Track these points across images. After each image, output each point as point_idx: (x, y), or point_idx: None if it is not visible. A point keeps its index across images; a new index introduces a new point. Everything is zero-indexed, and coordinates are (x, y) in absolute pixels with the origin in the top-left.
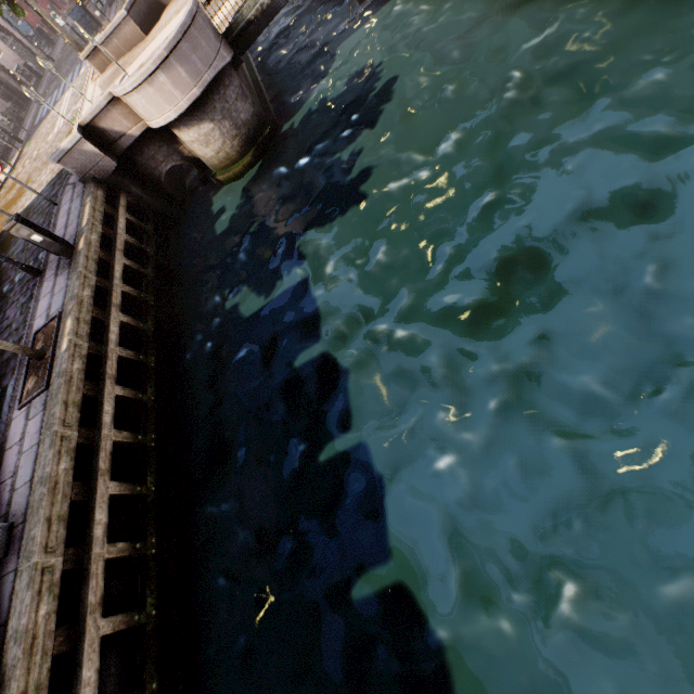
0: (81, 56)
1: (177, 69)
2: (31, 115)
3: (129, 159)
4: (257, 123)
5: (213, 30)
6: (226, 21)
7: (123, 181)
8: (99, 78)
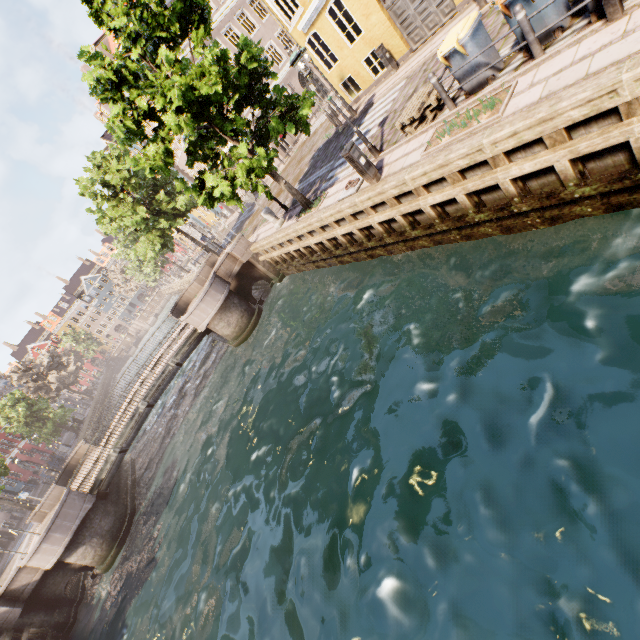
0: (28, 521)
1: (54, 535)
2: (4, 560)
3: (36, 595)
4: (119, 523)
5: (79, 498)
6: (93, 481)
7: (28, 617)
8: (39, 527)
